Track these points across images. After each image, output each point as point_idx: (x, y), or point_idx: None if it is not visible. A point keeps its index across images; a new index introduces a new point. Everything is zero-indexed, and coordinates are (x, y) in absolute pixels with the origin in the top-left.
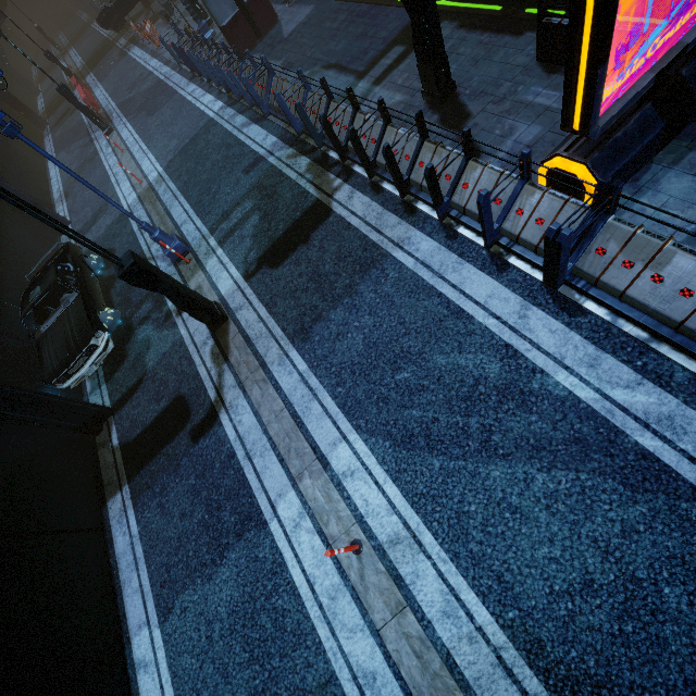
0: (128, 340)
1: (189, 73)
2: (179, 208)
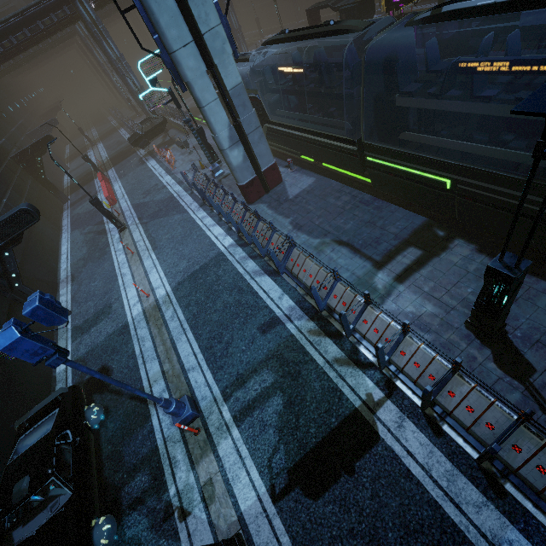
0: None
1: (200, 199)
2: (187, 346)
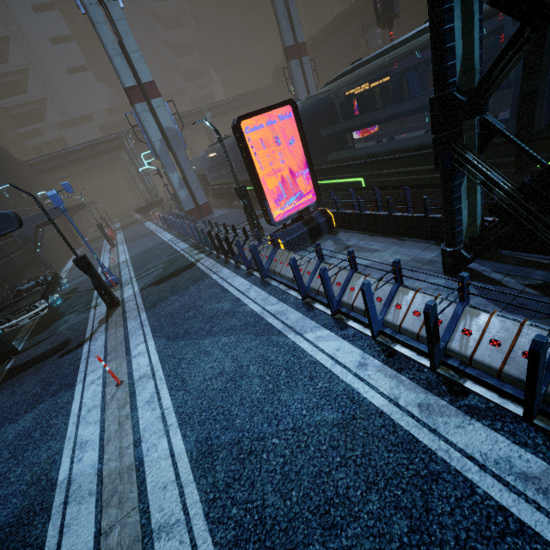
0: (56, 321)
1: (166, 228)
2: (127, 269)
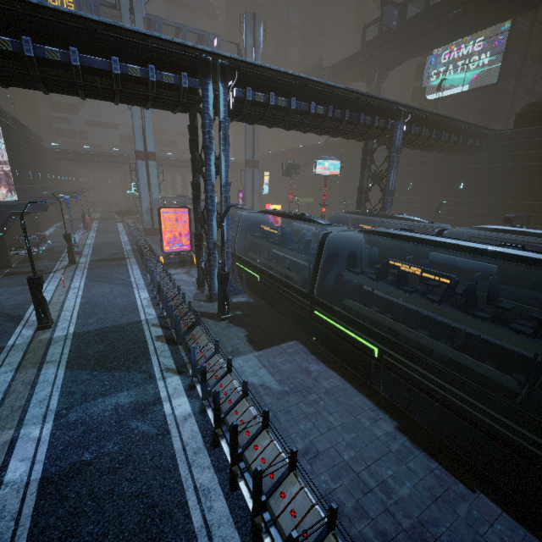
0: (36, 261)
1: (129, 233)
2: (88, 249)
